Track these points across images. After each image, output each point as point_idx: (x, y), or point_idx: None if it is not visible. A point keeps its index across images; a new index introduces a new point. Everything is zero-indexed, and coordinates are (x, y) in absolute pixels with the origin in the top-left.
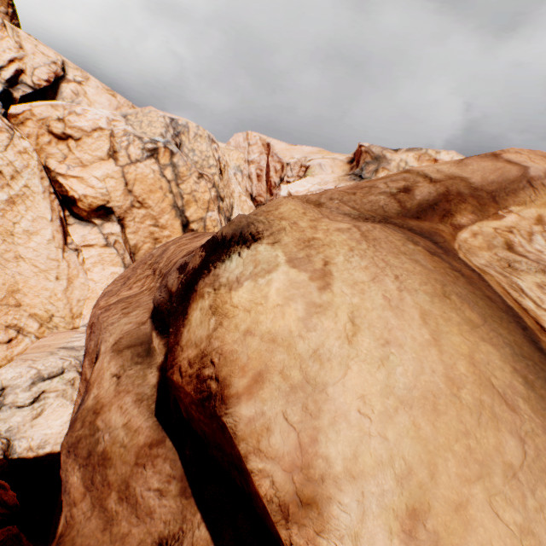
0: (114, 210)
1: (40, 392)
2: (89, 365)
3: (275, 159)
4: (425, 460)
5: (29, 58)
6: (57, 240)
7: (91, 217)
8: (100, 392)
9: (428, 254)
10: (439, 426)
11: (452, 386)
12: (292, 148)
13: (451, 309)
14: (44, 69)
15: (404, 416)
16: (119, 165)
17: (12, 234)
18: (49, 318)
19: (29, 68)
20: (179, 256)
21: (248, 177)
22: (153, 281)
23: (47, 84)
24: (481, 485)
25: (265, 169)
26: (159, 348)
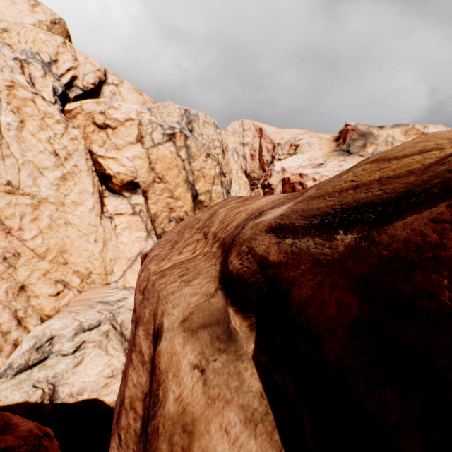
0: (140, 184)
1: (81, 341)
2: (144, 336)
3: (267, 141)
4: None
5: (81, 67)
6: (96, 209)
7: (122, 190)
8: (181, 391)
9: None
10: None
11: None
12: (281, 130)
13: None
14: (91, 75)
15: None
16: (144, 147)
17: (63, 204)
18: (88, 275)
19: (81, 75)
20: (238, 219)
21: (243, 157)
22: (207, 246)
23: (93, 87)
24: None
25: (258, 149)
26: (241, 330)
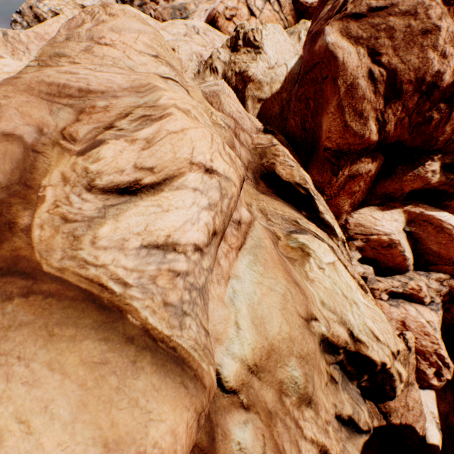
0: None
1: None
2: None
3: None
4: (95, 427)
5: None
6: None
7: None
8: None
9: (25, 300)
10: (91, 409)
11: (84, 387)
12: None
13: (60, 341)
14: None
15: (79, 424)
16: None
17: None
18: None
19: None
20: None
21: None
22: None
23: None
24: (114, 407)
25: None
26: None
